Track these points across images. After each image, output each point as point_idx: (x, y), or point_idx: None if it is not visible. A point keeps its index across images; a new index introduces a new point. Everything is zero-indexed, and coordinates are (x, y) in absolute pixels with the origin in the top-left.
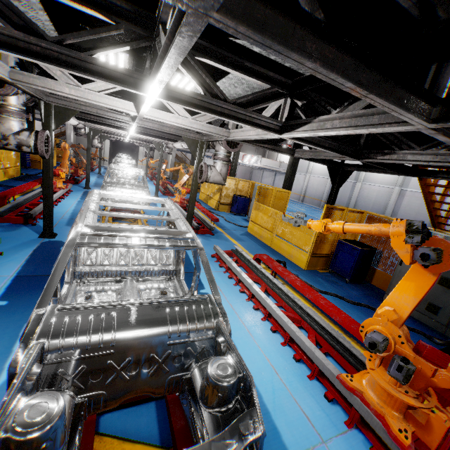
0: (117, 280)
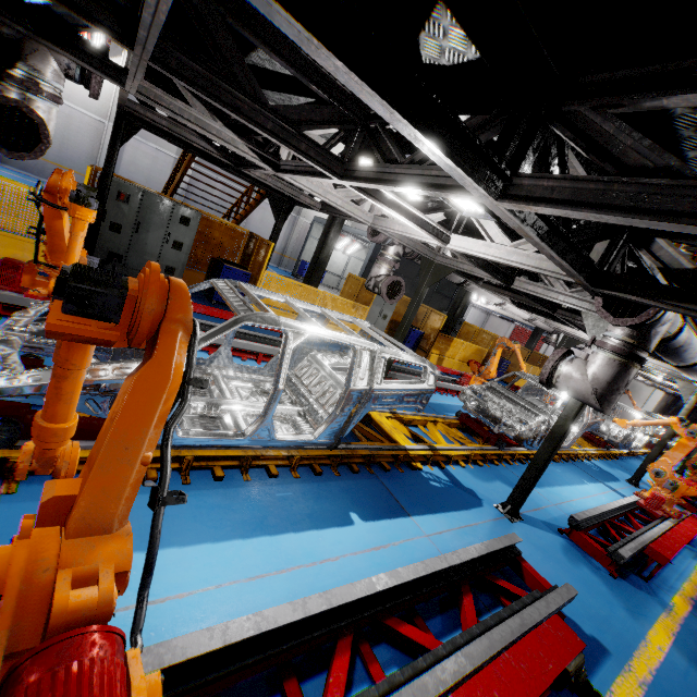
0: (295, 402)
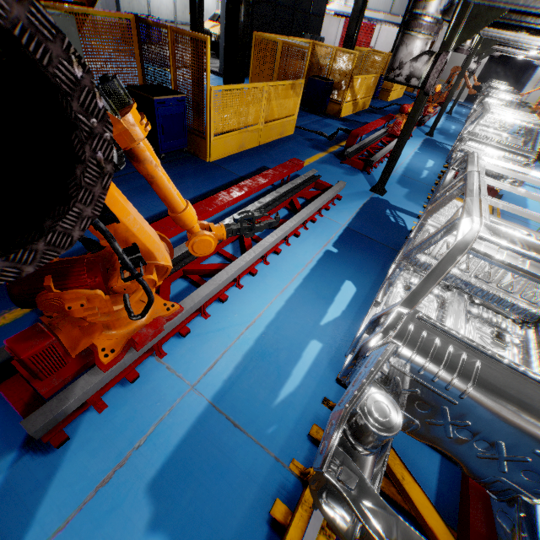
0: (443, 285)
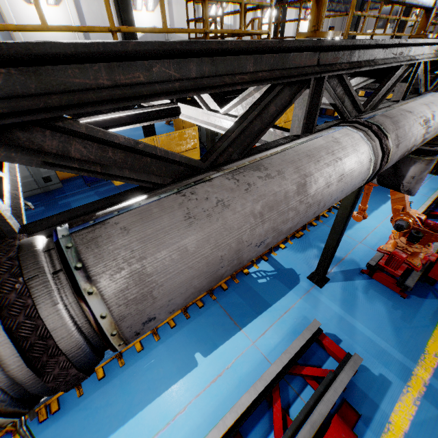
0: None
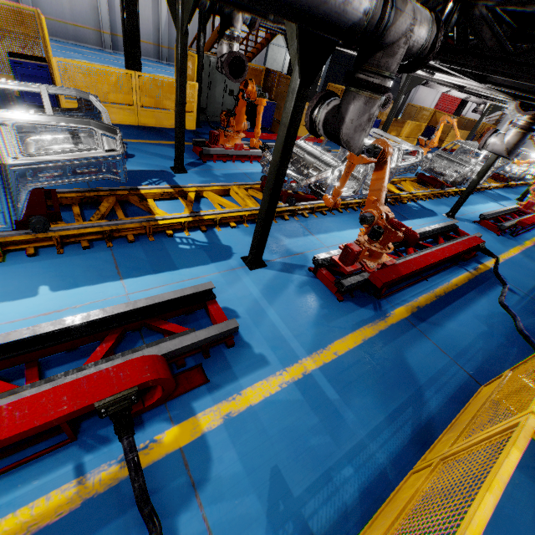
0: (350, 180)
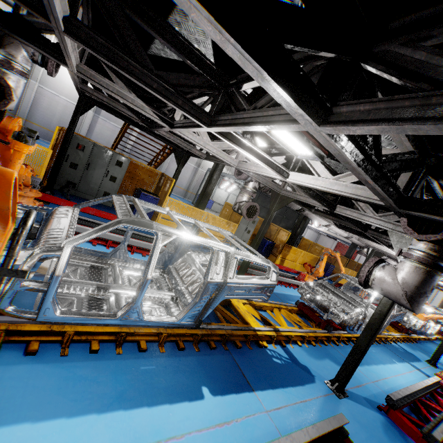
0: (171, 289)
